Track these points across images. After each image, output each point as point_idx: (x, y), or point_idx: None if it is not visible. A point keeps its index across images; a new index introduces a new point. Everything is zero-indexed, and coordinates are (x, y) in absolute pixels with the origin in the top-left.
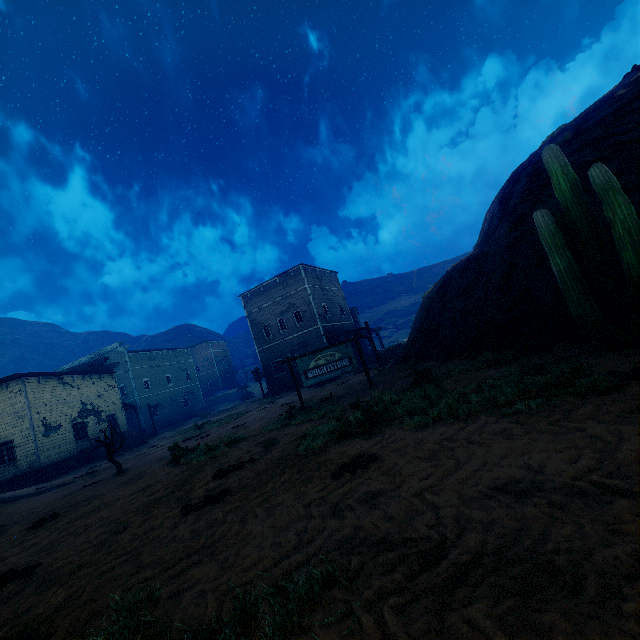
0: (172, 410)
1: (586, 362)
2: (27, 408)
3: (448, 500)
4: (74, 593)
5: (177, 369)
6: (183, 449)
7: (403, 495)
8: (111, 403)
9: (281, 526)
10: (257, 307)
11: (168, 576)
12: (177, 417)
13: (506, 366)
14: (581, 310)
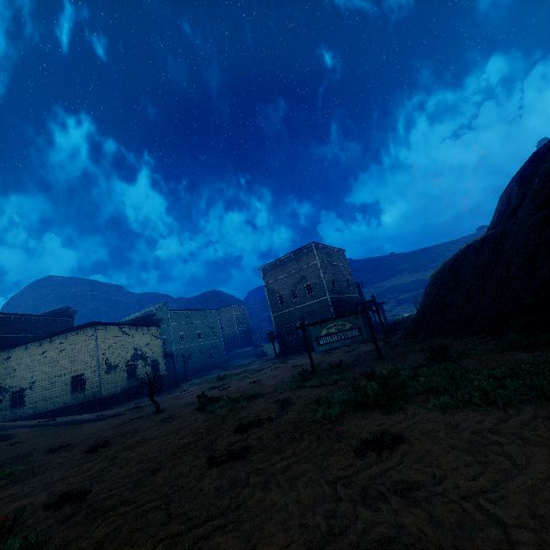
0: (200, 361)
1: None
2: (96, 349)
3: (517, 517)
4: (113, 531)
5: (206, 327)
6: (209, 398)
7: (450, 496)
8: (155, 351)
9: (306, 503)
10: (274, 278)
11: (194, 537)
12: (204, 367)
13: (540, 350)
14: None
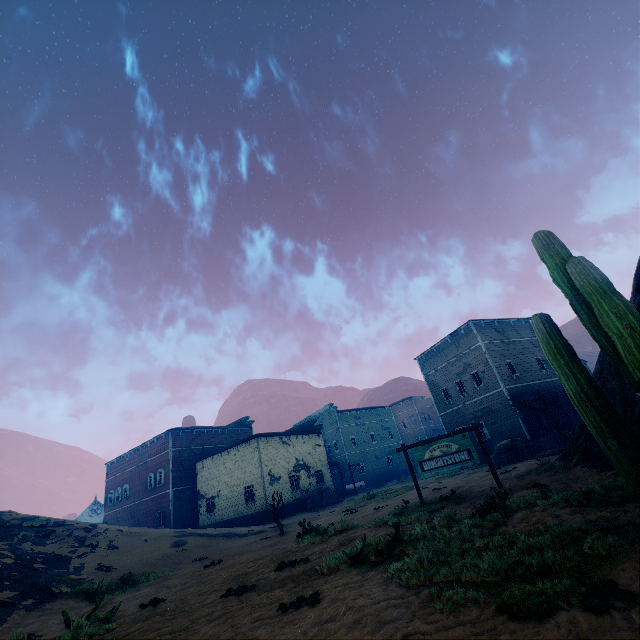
0: (377, 468)
1: (637, 547)
2: (259, 461)
3: None
4: (138, 629)
5: (380, 427)
6: (304, 527)
7: None
8: (318, 460)
9: (206, 636)
10: (433, 369)
11: None
12: (383, 476)
13: (590, 512)
14: (613, 459)
